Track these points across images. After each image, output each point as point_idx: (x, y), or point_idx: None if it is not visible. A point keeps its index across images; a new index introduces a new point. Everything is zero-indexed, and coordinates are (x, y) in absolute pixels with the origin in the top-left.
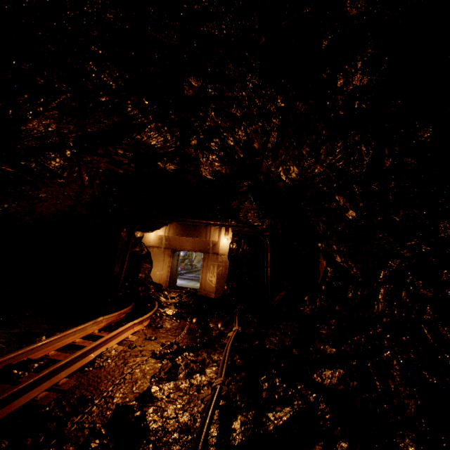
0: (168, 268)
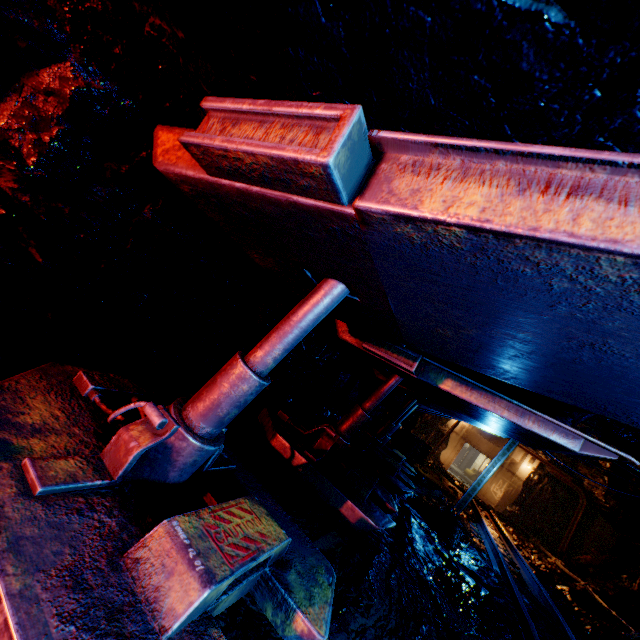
0: (455, 455)
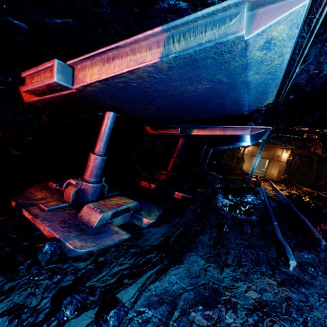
0: (250, 165)
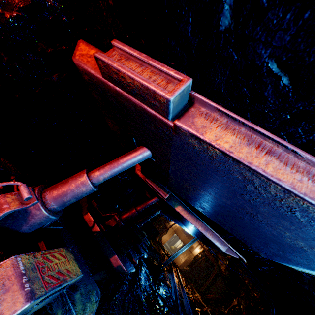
0: (169, 238)
